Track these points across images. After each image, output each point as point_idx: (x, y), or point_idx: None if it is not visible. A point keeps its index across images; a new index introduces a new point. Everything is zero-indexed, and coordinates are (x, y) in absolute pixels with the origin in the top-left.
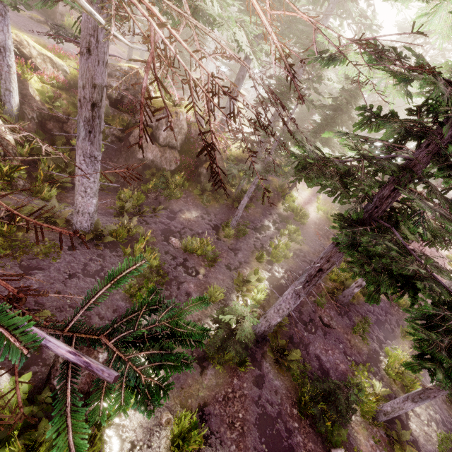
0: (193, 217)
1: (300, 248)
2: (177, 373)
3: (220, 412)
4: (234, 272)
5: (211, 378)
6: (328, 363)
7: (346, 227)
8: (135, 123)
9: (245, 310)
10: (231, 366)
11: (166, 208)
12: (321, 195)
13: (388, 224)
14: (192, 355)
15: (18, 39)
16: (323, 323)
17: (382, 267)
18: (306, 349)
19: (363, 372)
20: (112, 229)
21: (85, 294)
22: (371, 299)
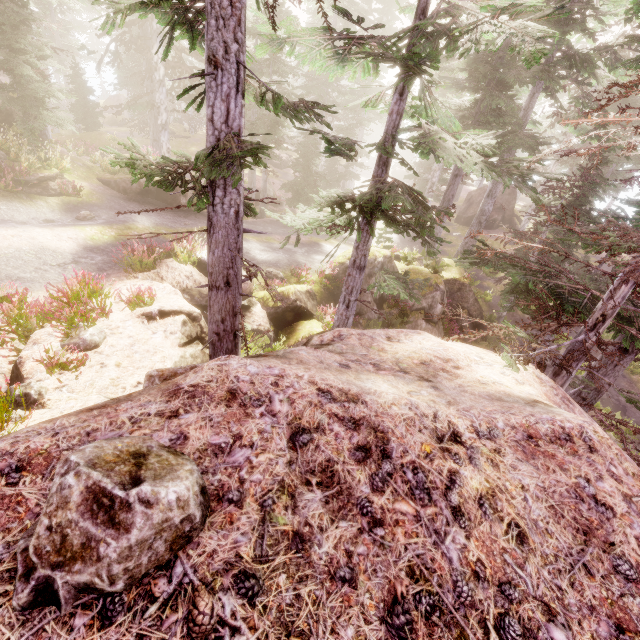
0: None
1: None
2: None
3: None
4: None
5: None
6: None
7: None
8: (401, 312)
9: None
10: None
11: None
12: None
13: None
14: None
15: (296, 296)
16: None
17: None
18: None
19: None
20: None
21: None
22: None
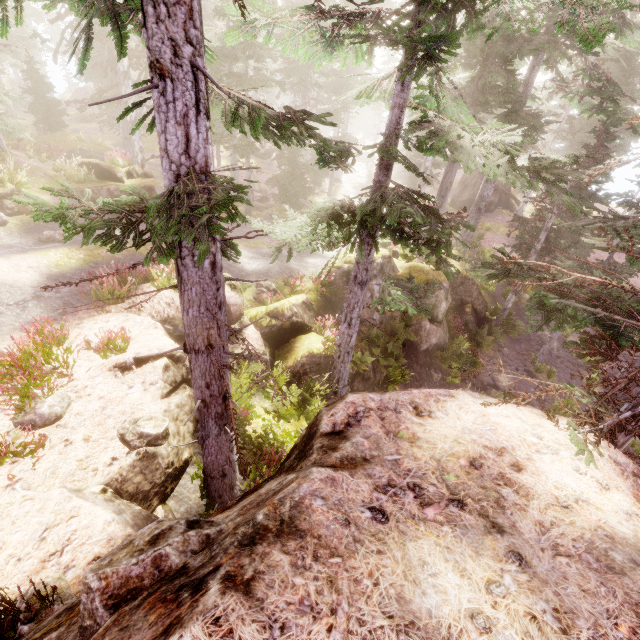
0: (507, 378)
1: None
2: None
3: None
4: None
5: None
6: None
7: None
8: (404, 314)
9: None
10: None
11: (485, 387)
12: None
13: None
14: None
15: (292, 311)
16: None
17: None
18: None
19: None
20: None
21: None
22: None
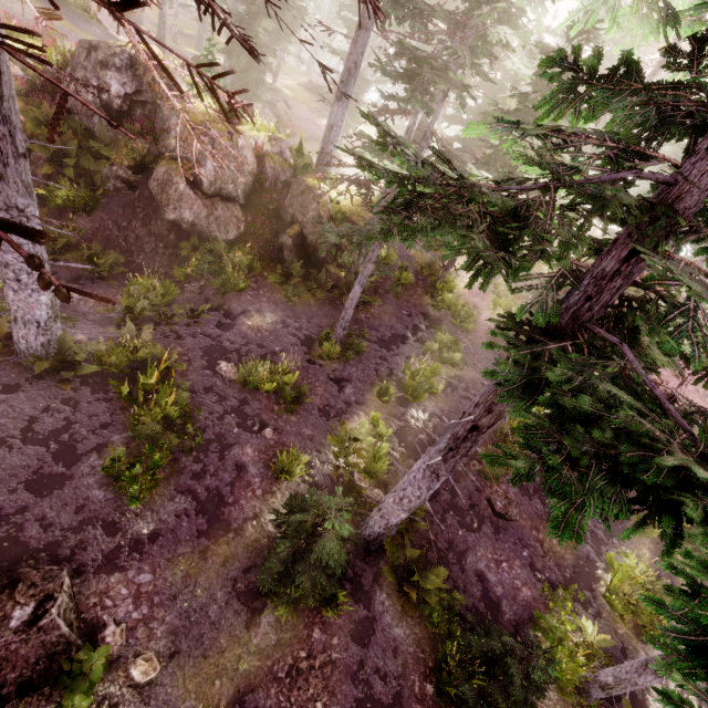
0: (266, 323)
1: (459, 375)
2: (199, 627)
3: (279, 701)
4: (334, 421)
5: (268, 633)
6: (499, 586)
7: (519, 343)
8: (159, 155)
9: (330, 505)
10: (311, 604)
11: (218, 309)
12: (502, 279)
13: (612, 337)
14: (234, 587)
15: None
16: (495, 511)
17: (591, 452)
18: (460, 561)
19: (564, 602)
20: (101, 350)
21: (18, 480)
22: (564, 528)
